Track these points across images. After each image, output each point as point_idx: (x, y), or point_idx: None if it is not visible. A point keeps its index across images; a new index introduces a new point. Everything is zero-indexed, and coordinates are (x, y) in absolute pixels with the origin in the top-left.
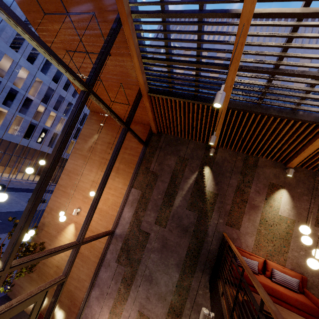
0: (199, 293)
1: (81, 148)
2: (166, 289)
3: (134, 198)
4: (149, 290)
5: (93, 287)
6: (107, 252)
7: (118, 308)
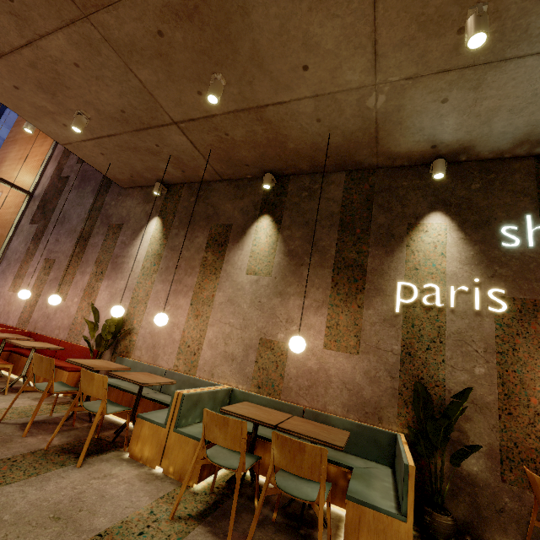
0: (111, 205)
1: (14, 135)
2: (78, 220)
3: (59, 152)
4: (60, 232)
5: (1, 262)
6: (22, 219)
7: (24, 269)
